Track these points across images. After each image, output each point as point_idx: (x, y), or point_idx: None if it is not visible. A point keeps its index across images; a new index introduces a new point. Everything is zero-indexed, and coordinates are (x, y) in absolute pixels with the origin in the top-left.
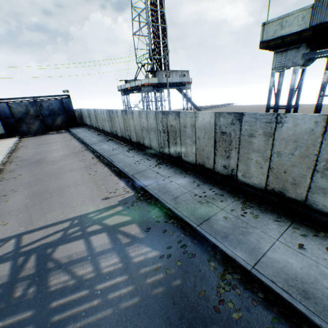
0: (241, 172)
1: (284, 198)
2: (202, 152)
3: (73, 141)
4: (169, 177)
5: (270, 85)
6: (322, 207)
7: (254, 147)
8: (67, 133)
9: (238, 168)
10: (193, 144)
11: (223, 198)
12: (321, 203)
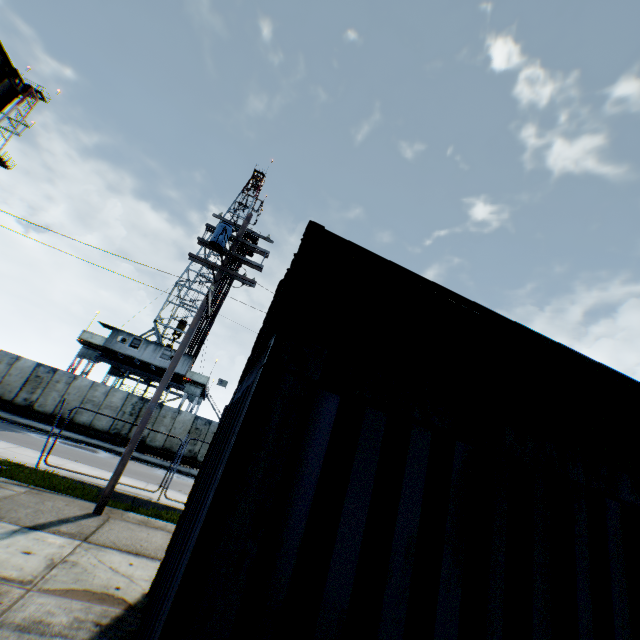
0: (40, 403)
1: (63, 418)
2: (9, 386)
3: None
4: None
5: (73, 364)
6: (80, 421)
7: (58, 388)
8: None
9: (39, 401)
10: (1, 378)
11: (20, 417)
12: (80, 419)
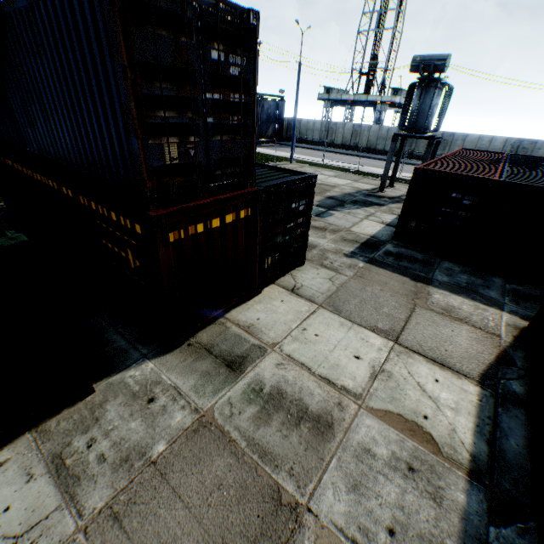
0: None
1: None
2: None
3: (352, 156)
4: None
5: None
6: None
7: None
8: (300, 148)
9: None
10: None
11: None
12: None
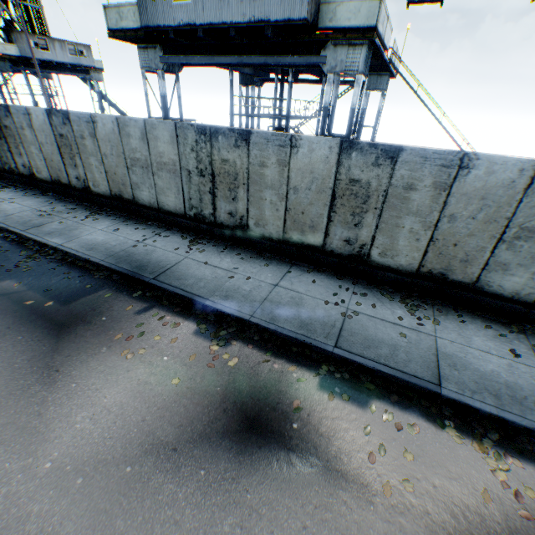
0: (91, 182)
1: (124, 200)
2: (53, 163)
3: None
4: (14, 199)
5: (145, 89)
6: (143, 201)
7: (90, 150)
8: None
9: (88, 177)
10: (41, 154)
11: (74, 211)
12: (141, 197)
